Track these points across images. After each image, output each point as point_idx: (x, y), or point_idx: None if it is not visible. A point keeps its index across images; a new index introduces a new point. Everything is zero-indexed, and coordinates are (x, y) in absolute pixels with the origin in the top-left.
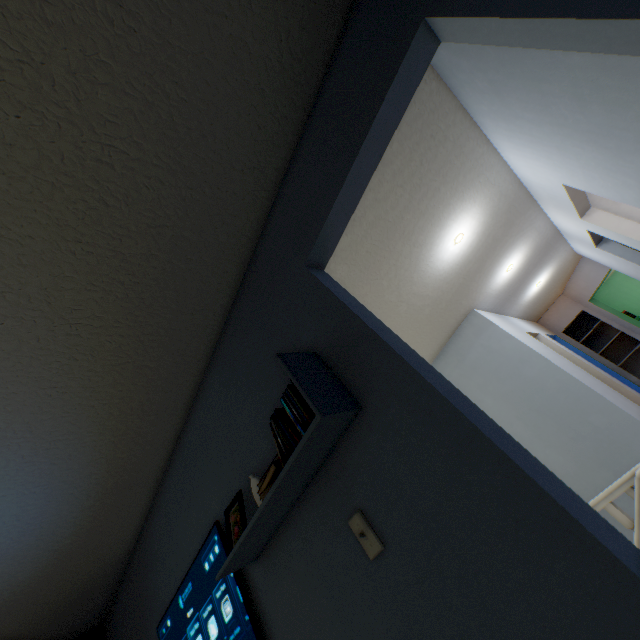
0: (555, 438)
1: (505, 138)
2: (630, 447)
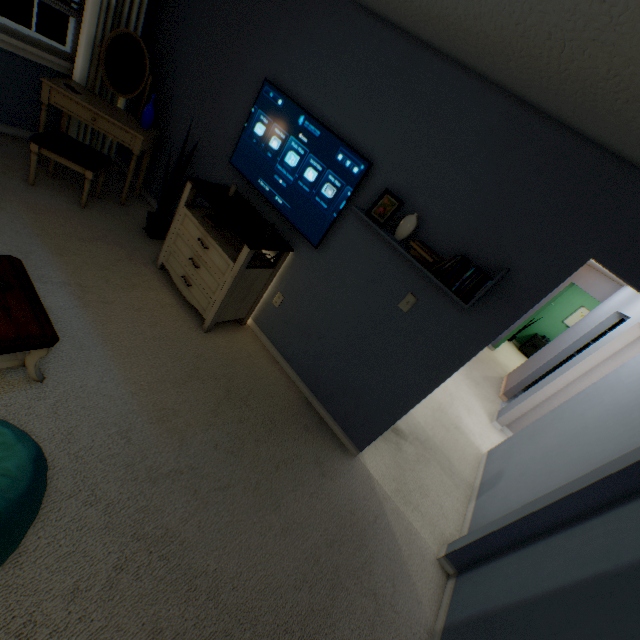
0: None
1: None
2: None
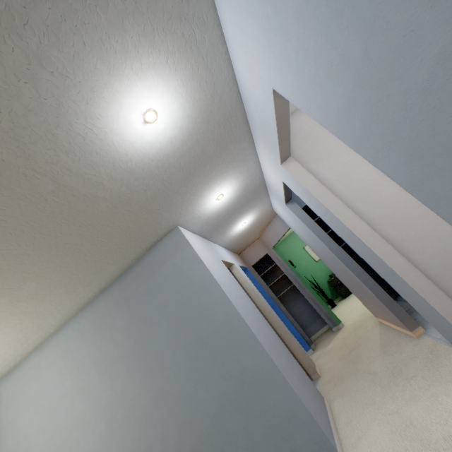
0: (209, 373)
1: None
2: (265, 392)
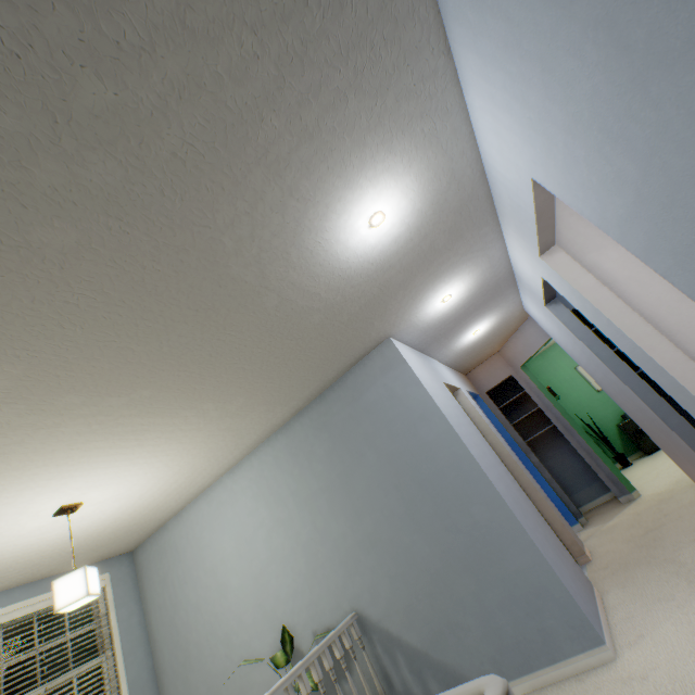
0: (429, 523)
1: (471, 38)
2: (504, 555)
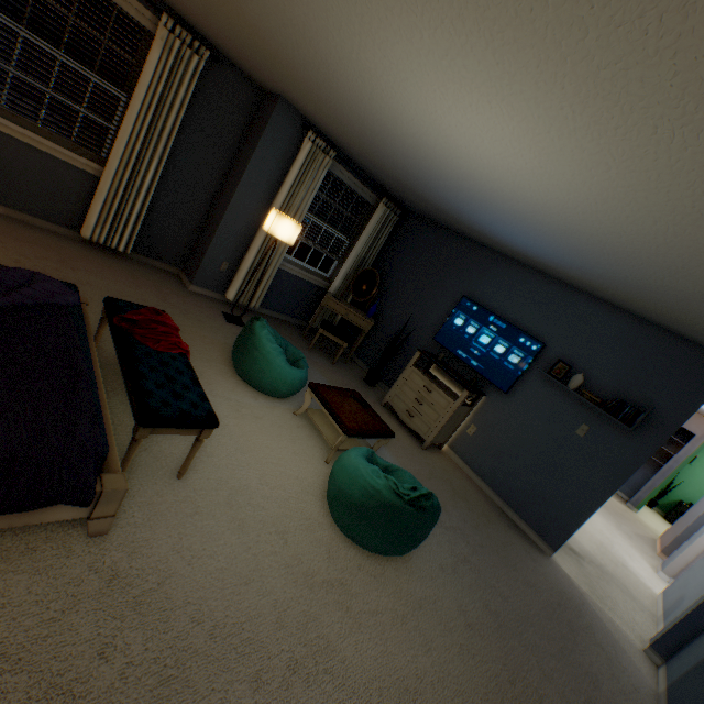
0: None
1: None
2: None
